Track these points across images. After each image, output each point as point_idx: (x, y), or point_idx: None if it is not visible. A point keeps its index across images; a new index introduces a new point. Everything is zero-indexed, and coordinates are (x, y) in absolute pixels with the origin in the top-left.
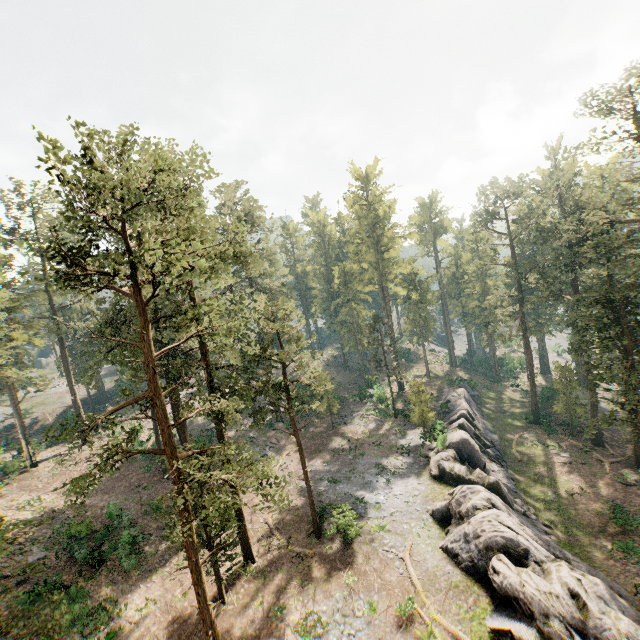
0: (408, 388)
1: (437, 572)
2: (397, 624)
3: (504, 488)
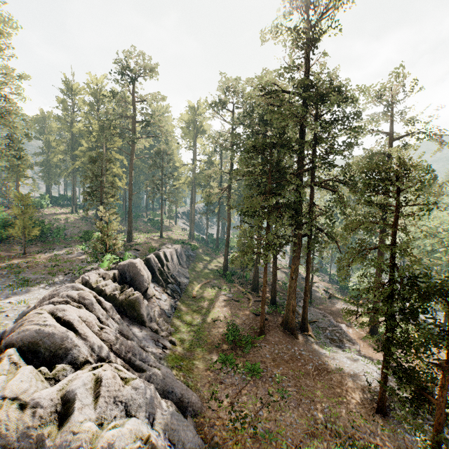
0: (138, 240)
1: None
2: None
3: (155, 311)
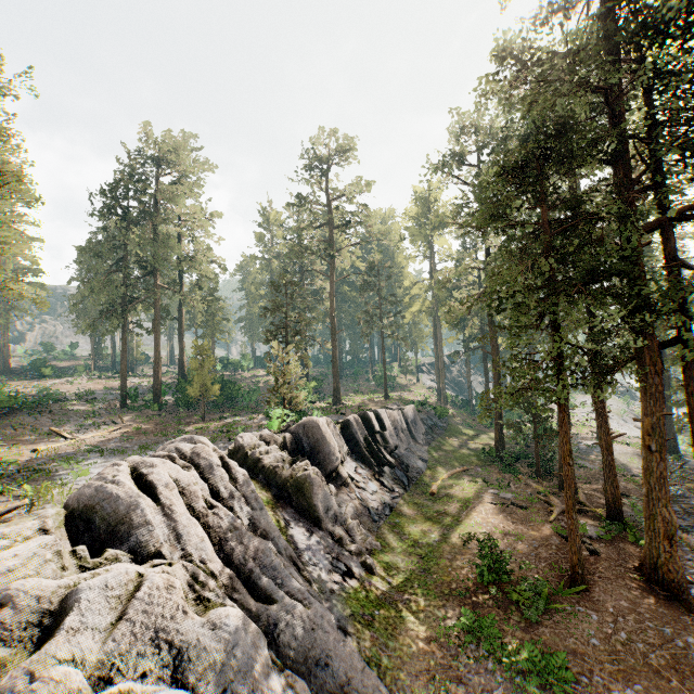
0: (349, 402)
1: None
2: None
3: (348, 506)
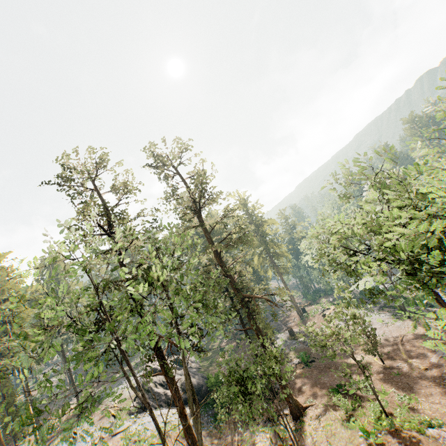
0: None
1: (127, 396)
2: (99, 419)
3: (189, 361)
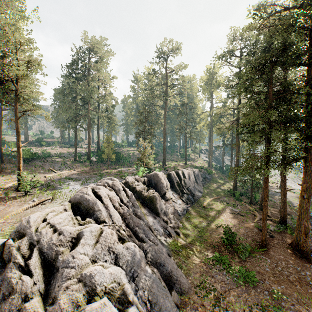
0: (169, 165)
1: None
2: None
3: (169, 209)
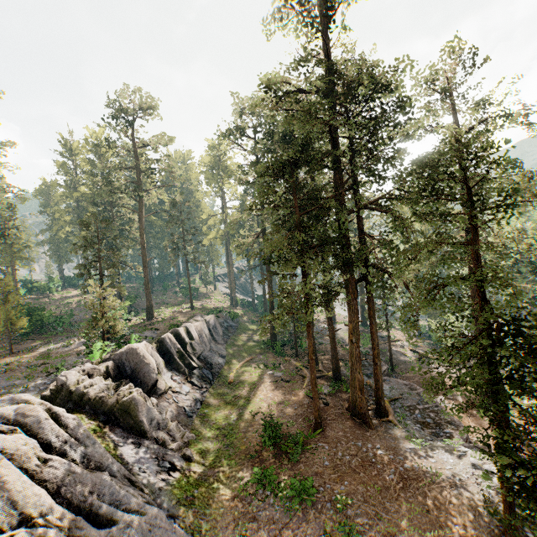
0: (161, 316)
1: None
2: None
3: (168, 411)
